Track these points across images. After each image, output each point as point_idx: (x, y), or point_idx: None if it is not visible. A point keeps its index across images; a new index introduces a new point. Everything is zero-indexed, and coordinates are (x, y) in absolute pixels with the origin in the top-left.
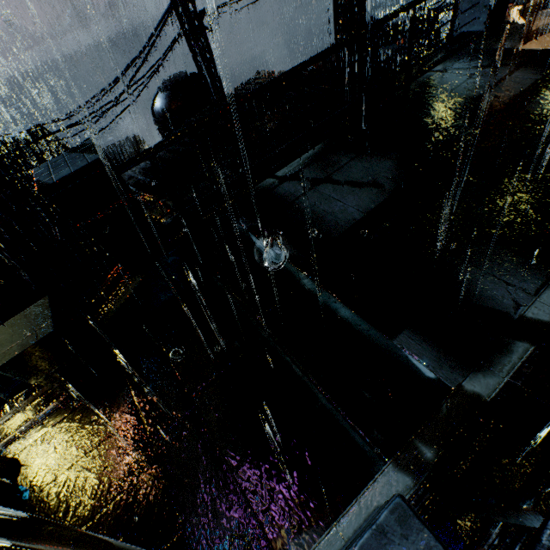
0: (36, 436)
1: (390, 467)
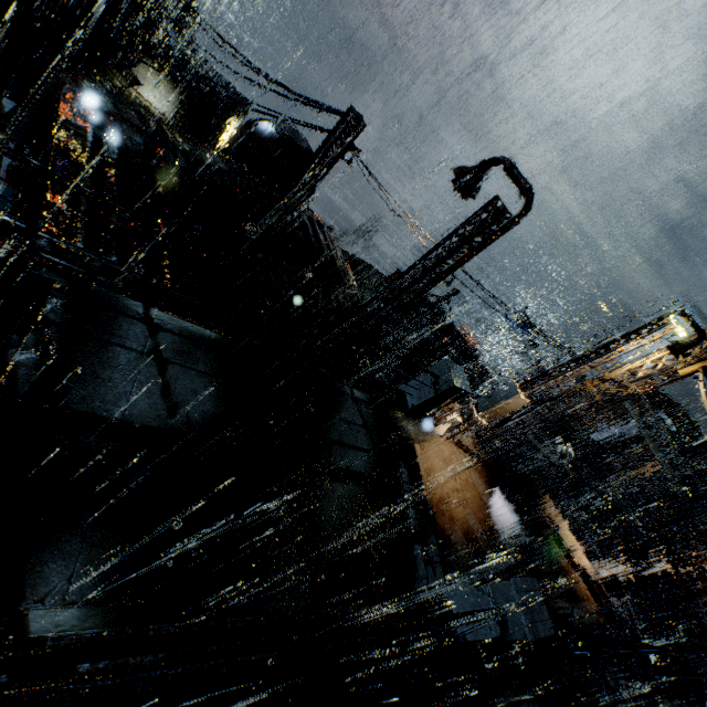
0: None
1: None
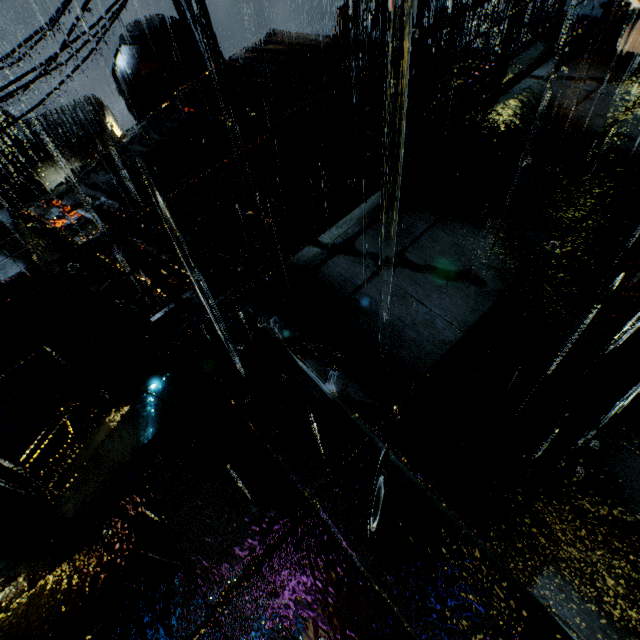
0: None
1: None
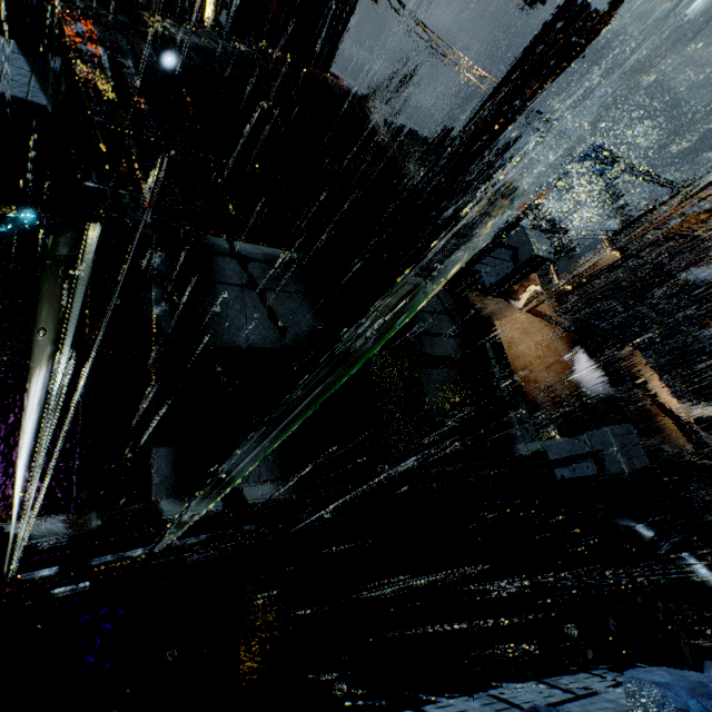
0: None
1: (61, 517)
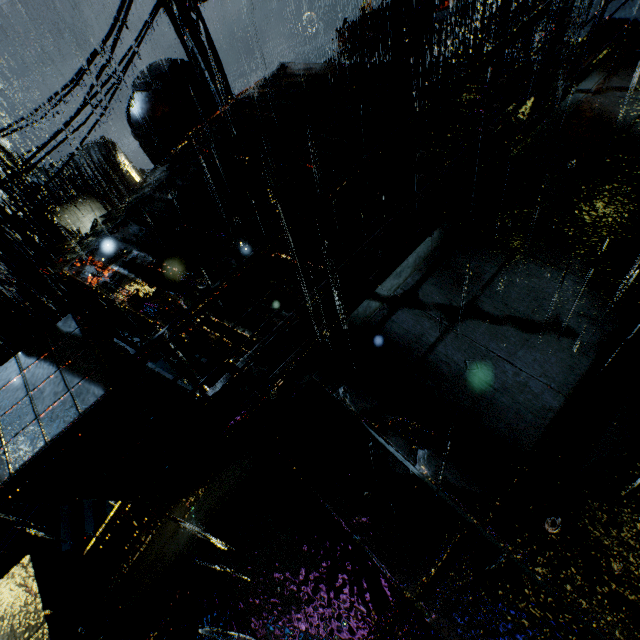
0: None
1: None
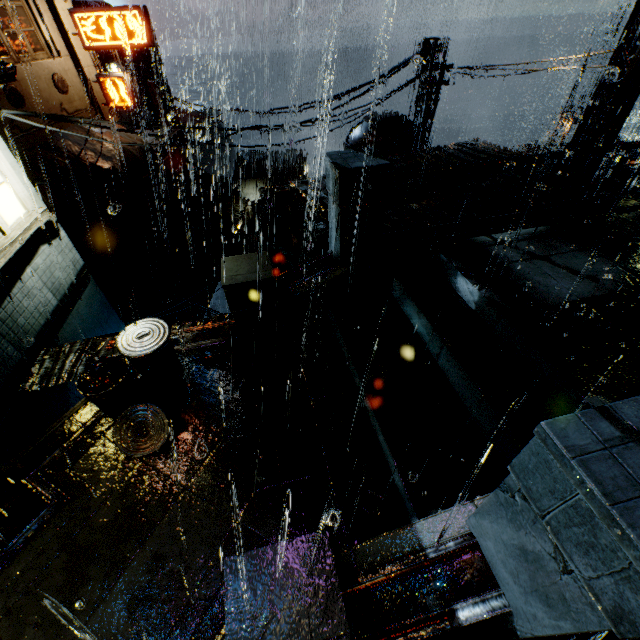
0: (199, 357)
1: None
